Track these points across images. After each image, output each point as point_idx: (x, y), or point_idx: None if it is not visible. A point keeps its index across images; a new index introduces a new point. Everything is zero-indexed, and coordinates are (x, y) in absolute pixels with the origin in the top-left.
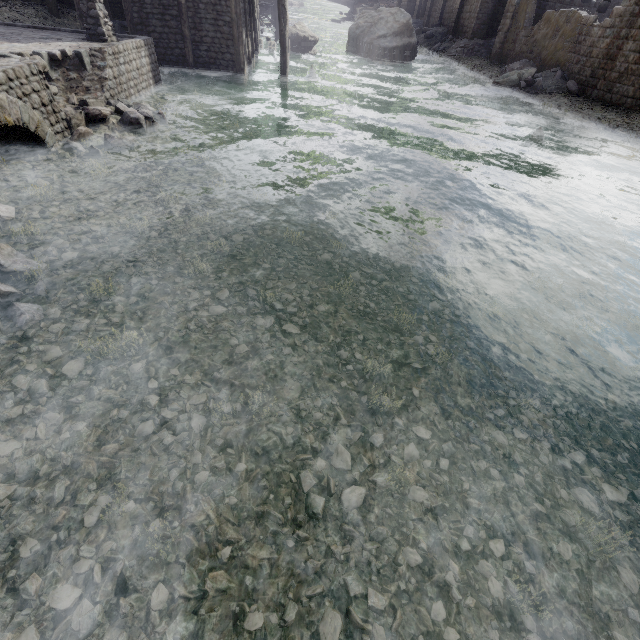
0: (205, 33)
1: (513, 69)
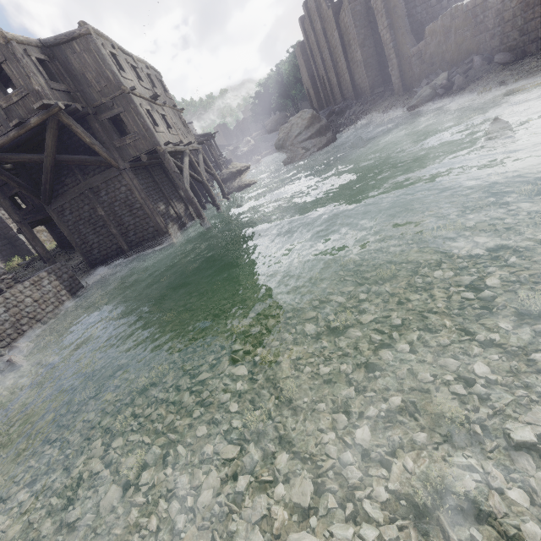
0: (127, 224)
1: (422, 87)
